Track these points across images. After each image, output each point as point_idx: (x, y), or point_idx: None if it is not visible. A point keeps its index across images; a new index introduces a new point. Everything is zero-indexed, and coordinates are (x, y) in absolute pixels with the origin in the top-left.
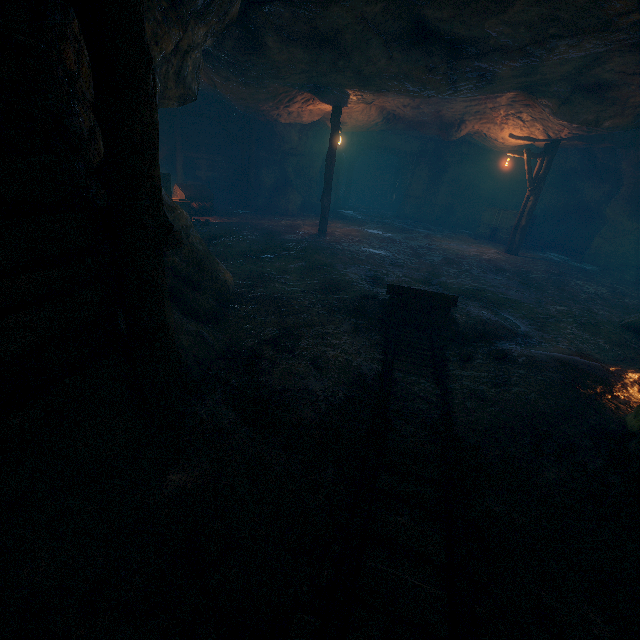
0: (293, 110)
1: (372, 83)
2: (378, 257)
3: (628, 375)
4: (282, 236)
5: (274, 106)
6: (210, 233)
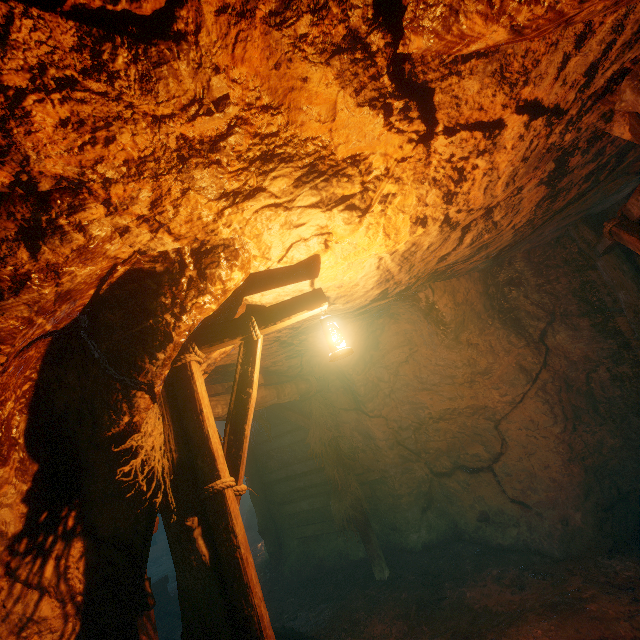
0: None
1: None
2: None
3: (258, 546)
4: None
5: None
6: None
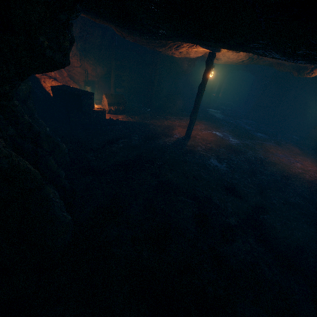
0: (182, 51)
1: (239, 47)
2: (218, 175)
3: None
4: (158, 139)
5: (166, 50)
6: (109, 136)
